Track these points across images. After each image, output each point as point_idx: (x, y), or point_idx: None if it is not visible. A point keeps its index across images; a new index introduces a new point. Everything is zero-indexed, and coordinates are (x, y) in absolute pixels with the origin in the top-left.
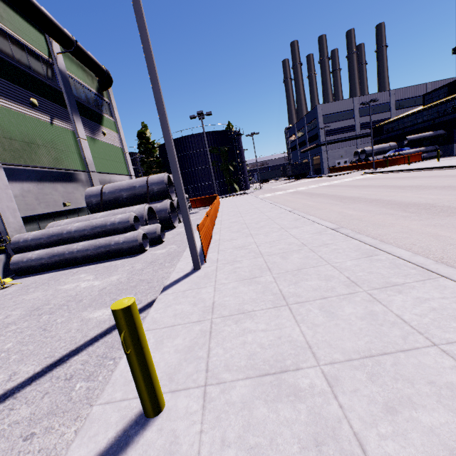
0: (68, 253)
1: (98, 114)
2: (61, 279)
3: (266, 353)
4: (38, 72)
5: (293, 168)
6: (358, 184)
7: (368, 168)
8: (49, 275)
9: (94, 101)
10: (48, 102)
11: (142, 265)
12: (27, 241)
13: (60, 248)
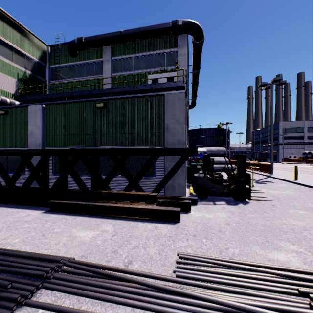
0: None
1: None
2: None
3: (309, 179)
4: None
5: (259, 154)
6: (310, 168)
7: (312, 163)
8: None
9: None
10: None
11: None
12: None
13: None
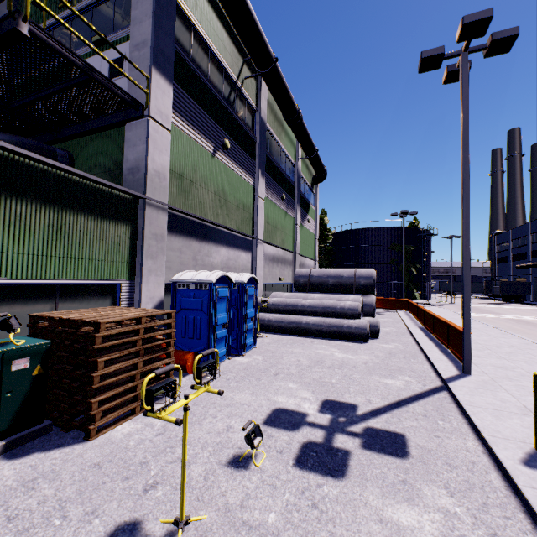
0: (301, 323)
1: (308, 204)
2: (306, 344)
3: None
4: (287, 173)
5: (503, 286)
6: None
7: None
8: (286, 337)
9: (307, 193)
10: (287, 196)
11: (381, 353)
12: (268, 304)
13: (294, 317)
